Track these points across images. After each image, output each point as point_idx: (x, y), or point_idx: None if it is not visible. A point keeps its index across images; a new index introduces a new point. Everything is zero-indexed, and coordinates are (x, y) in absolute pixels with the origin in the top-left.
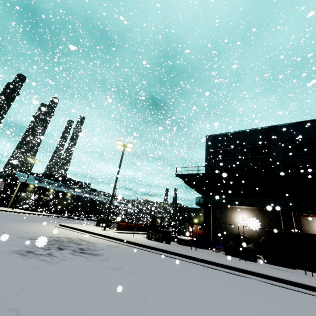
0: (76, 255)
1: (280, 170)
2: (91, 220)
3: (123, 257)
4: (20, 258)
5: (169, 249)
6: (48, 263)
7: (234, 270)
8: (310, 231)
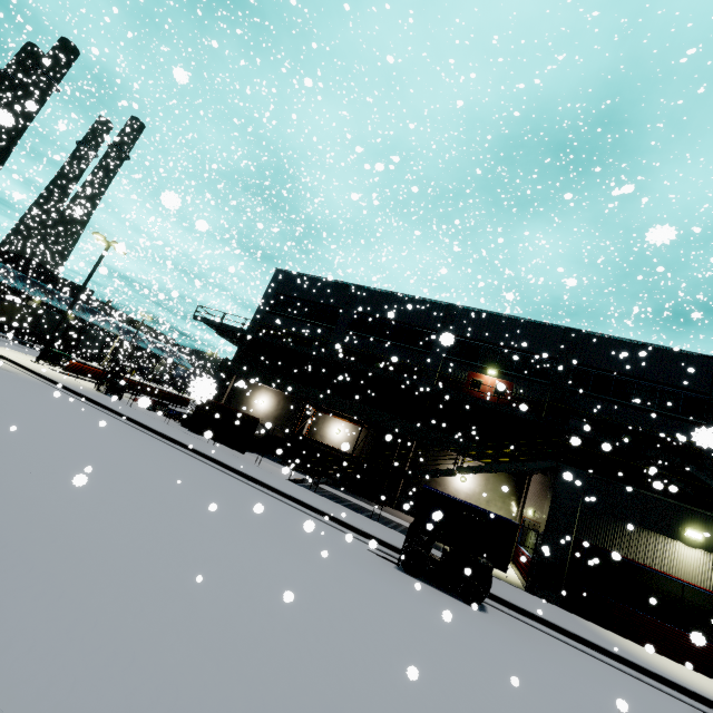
0: None
1: (307, 347)
2: None
3: None
4: None
5: (85, 392)
6: None
7: (119, 415)
8: (320, 432)
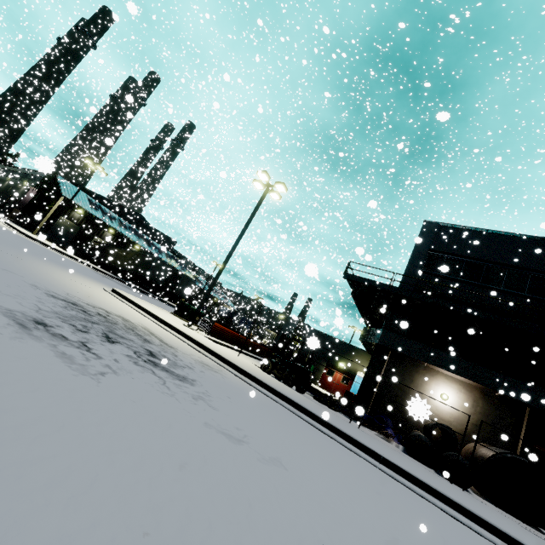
0: (141, 365)
1: None
2: (162, 302)
3: (235, 404)
4: (10, 333)
5: (314, 410)
6: (74, 370)
7: (463, 515)
8: None
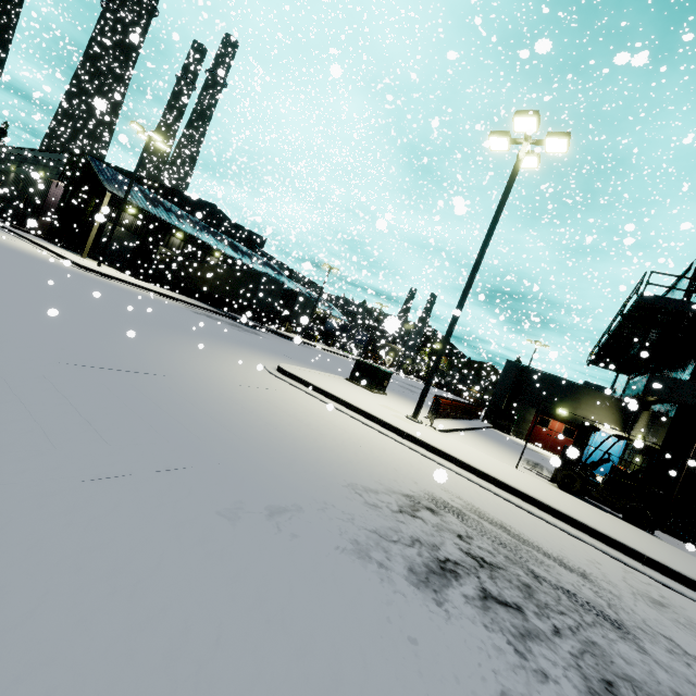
0: None
1: None
2: (275, 335)
3: None
4: None
5: None
6: None
7: None
8: None
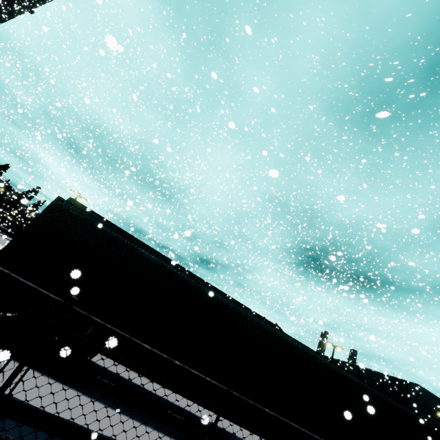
0: None
1: None
2: None
3: None
4: None
5: None
6: None
7: None
8: None
